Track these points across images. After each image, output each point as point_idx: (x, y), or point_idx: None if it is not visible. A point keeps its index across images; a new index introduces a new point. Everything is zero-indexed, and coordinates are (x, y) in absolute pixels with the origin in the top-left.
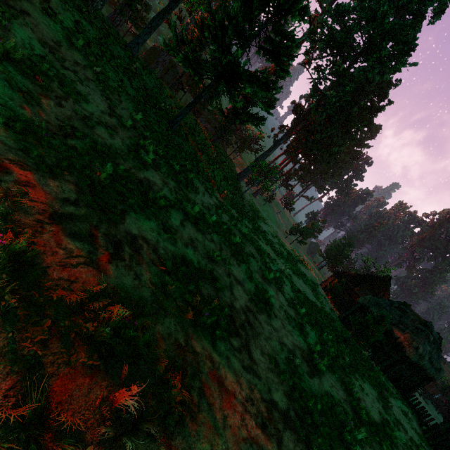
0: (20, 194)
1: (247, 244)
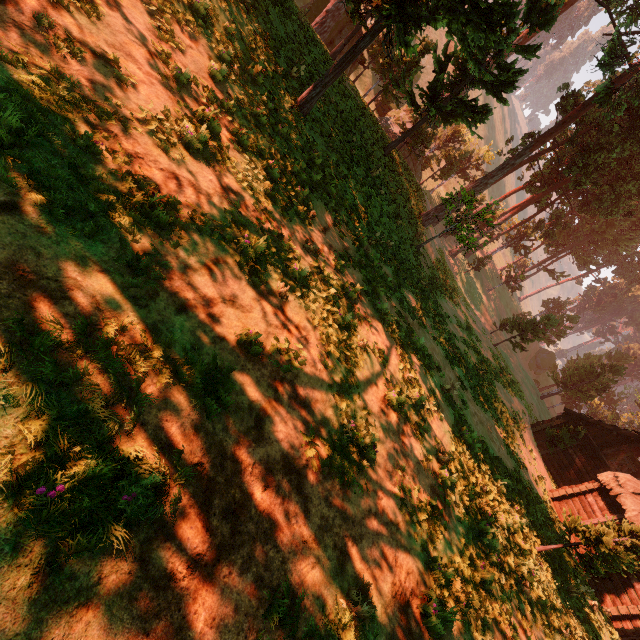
0: None
1: (379, 330)
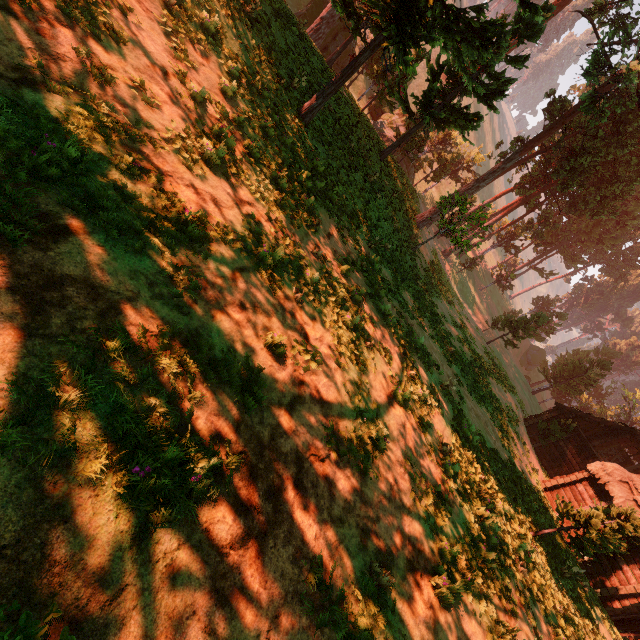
0: None
1: (383, 331)
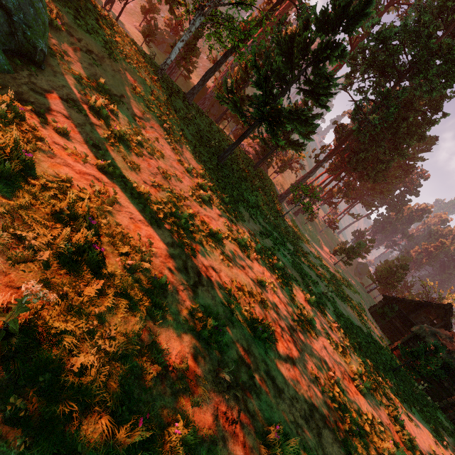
0: (151, 245)
1: (289, 267)
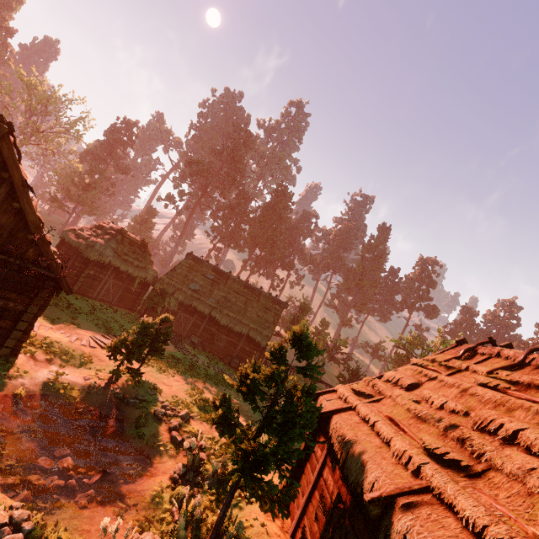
0: None
1: None
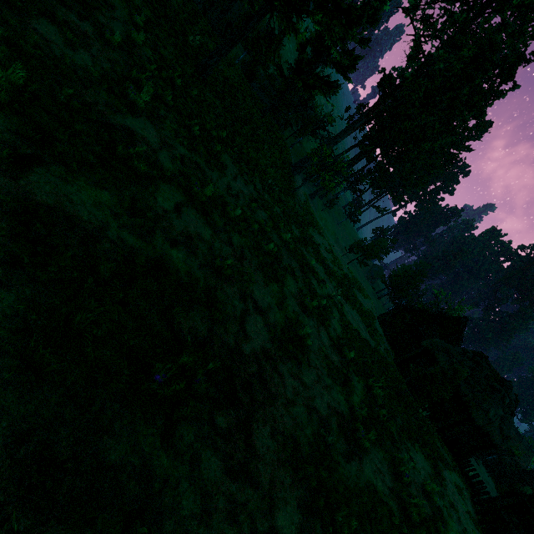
0: None
1: (287, 255)
